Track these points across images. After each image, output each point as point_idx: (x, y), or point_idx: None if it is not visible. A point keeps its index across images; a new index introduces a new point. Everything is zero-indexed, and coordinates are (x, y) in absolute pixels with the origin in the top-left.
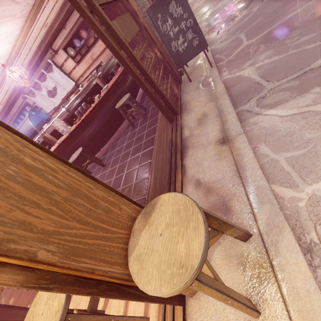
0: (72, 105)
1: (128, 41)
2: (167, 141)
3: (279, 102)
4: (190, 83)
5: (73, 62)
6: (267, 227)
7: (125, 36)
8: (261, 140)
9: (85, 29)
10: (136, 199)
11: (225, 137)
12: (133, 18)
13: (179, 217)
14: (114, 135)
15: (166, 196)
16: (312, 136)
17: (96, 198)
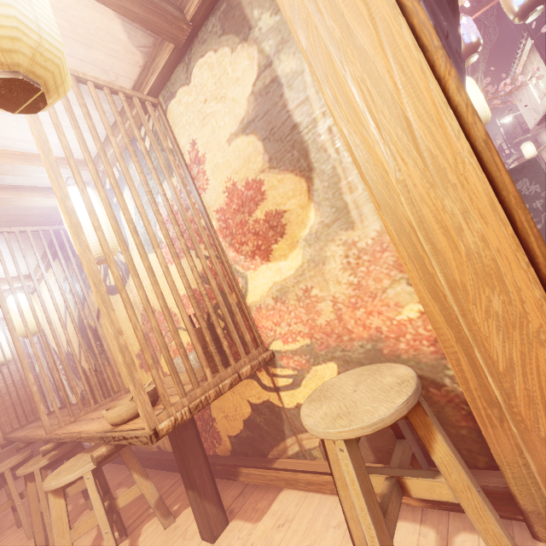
0: None
1: None
2: None
3: None
4: None
5: None
6: None
7: None
8: None
9: None
10: None
11: None
12: None
13: None
14: None
15: None
16: None
17: None
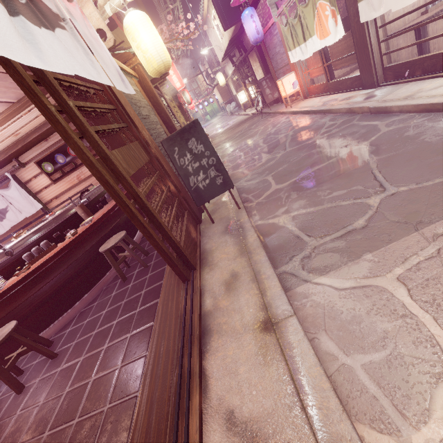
0: (22, 243)
1: (130, 173)
2: (178, 316)
3: (330, 267)
4: (213, 224)
5: (48, 179)
6: None
7: (127, 168)
8: (320, 326)
9: None
10: None
11: (269, 319)
12: (143, 147)
13: None
14: (88, 292)
15: None
16: (387, 327)
17: None
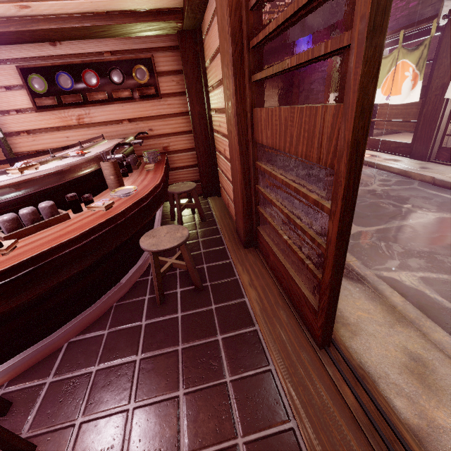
0: (3, 192)
1: None
2: (353, 423)
3: None
4: None
5: (29, 101)
6: None
7: None
8: None
9: (98, 74)
10: None
11: None
12: None
13: None
14: (89, 308)
15: None
16: None
17: None
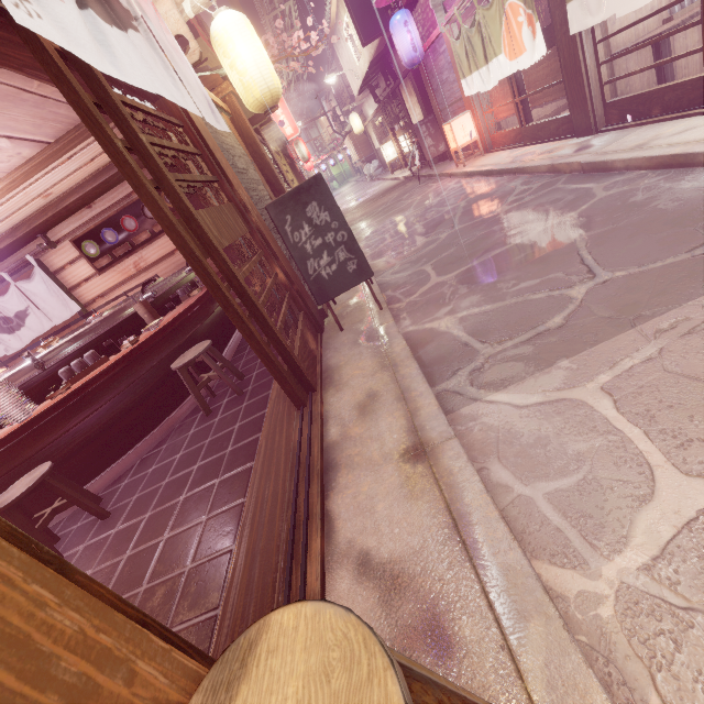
0: (57, 353)
1: (224, 245)
2: (289, 451)
3: (509, 380)
4: (342, 332)
5: (91, 268)
6: (550, 693)
7: (219, 237)
8: (491, 454)
9: (134, 216)
10: (187, 623)
11: (420, 444)
12: (239, 213)
13: (328, 696)
14: (153, 431)
15: (289, 615)
16: (582, 448)
17: (50, 645)
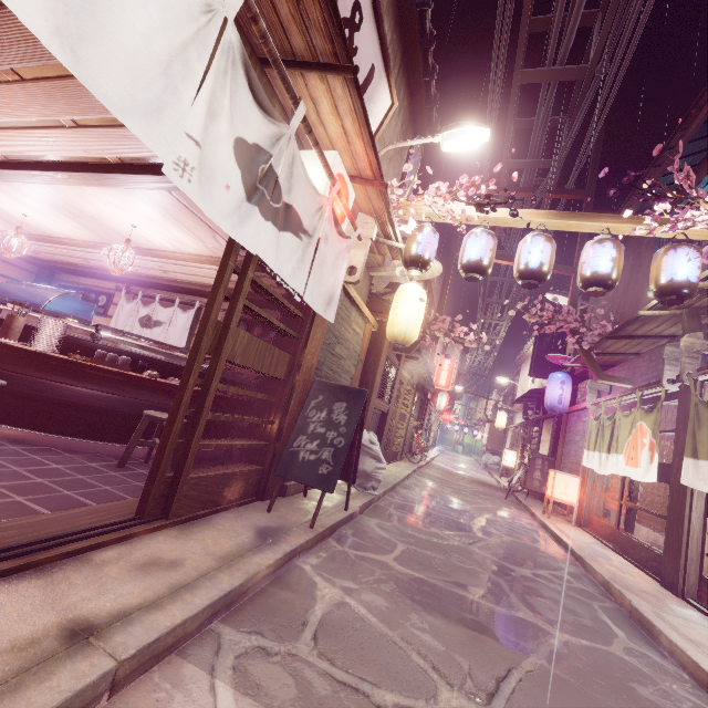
0: (115, 341)
1: (234, 360)
2: (69, 530)
3: (260, 692)
4: (267, 512)
5: None
6: None
7: (237, 353)
8: None
9: (268, 330)
10: None
11: (97, 630)
12: (291, 365)
13: None
14: (84, 439)
15: None
16: None
17: None
